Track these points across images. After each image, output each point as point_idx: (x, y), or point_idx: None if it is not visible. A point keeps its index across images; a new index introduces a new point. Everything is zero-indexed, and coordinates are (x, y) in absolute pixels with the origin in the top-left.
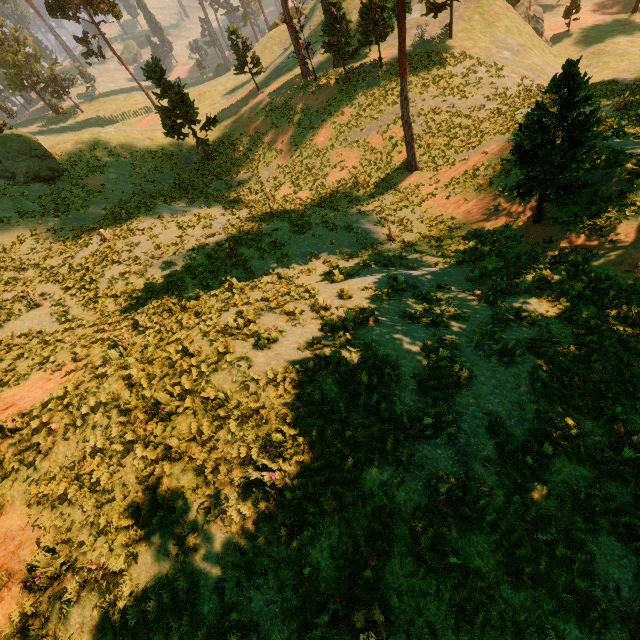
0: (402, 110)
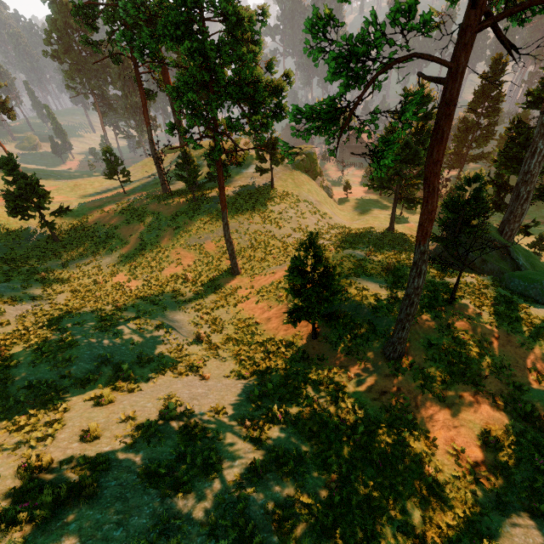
0: (224, 231)
